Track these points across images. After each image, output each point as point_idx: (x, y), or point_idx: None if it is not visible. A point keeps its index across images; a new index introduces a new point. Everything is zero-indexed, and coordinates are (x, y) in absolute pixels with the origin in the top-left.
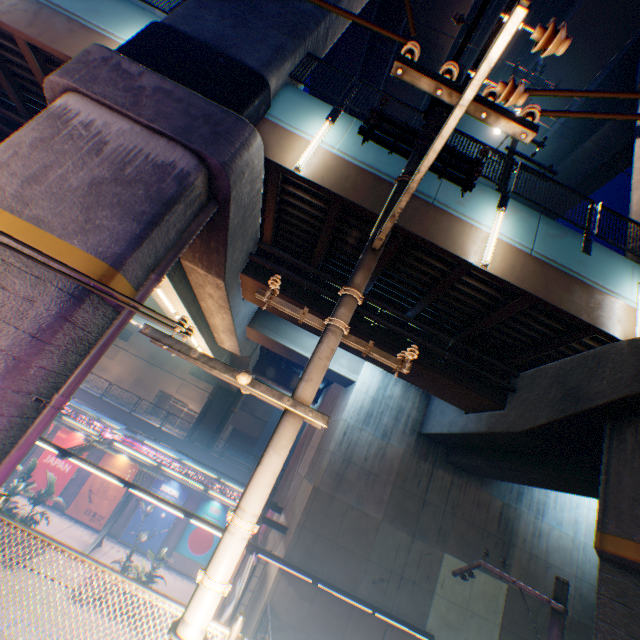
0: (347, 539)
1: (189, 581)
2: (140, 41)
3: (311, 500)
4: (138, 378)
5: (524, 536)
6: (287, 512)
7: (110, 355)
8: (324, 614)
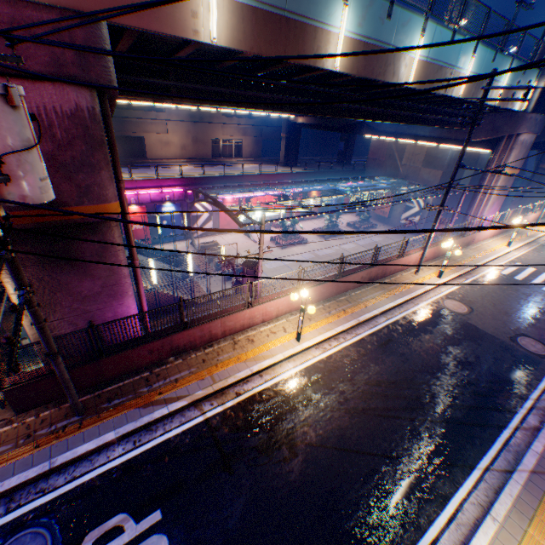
0: (446, 181)
1: (346, 215)
2: (539, 103)
3: (441, 176)
4: (193, 139)
5: (481, 155)
6: (414, 181)
7: (161, 131)
8: (440, 199)
